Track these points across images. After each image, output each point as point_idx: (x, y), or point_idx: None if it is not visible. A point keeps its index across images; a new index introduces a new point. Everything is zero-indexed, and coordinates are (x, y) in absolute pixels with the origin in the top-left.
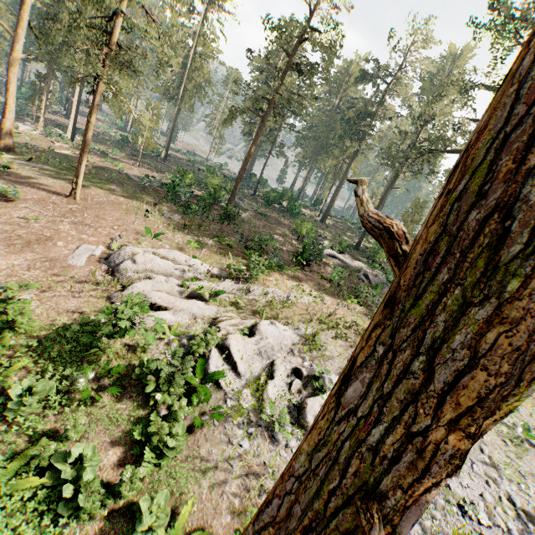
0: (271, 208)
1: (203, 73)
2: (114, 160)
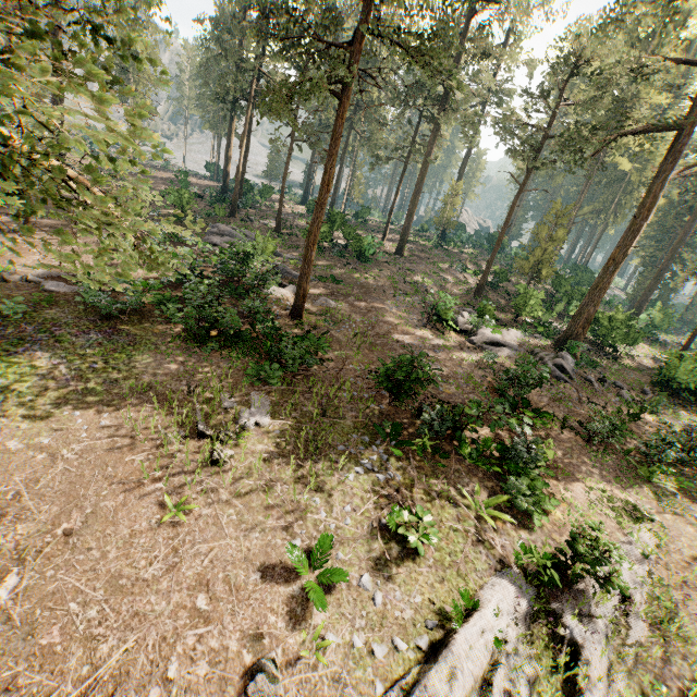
0: (324, 254)
1: None
2: None
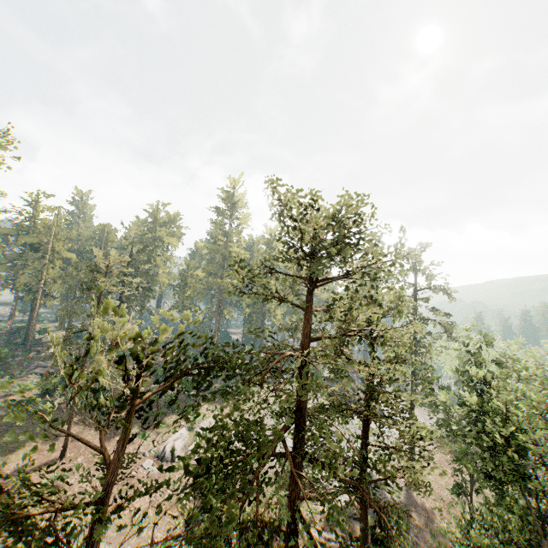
0: None
1: None
2: None
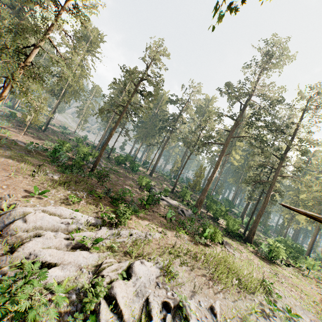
0: (120, 166)
1: (79, 85)
2: (2, 128)
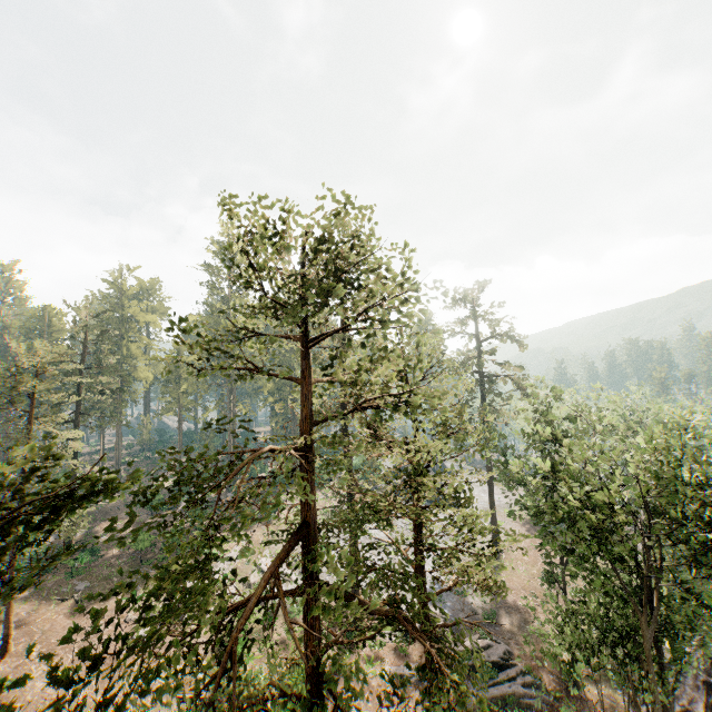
0: None
1: None
2: None
